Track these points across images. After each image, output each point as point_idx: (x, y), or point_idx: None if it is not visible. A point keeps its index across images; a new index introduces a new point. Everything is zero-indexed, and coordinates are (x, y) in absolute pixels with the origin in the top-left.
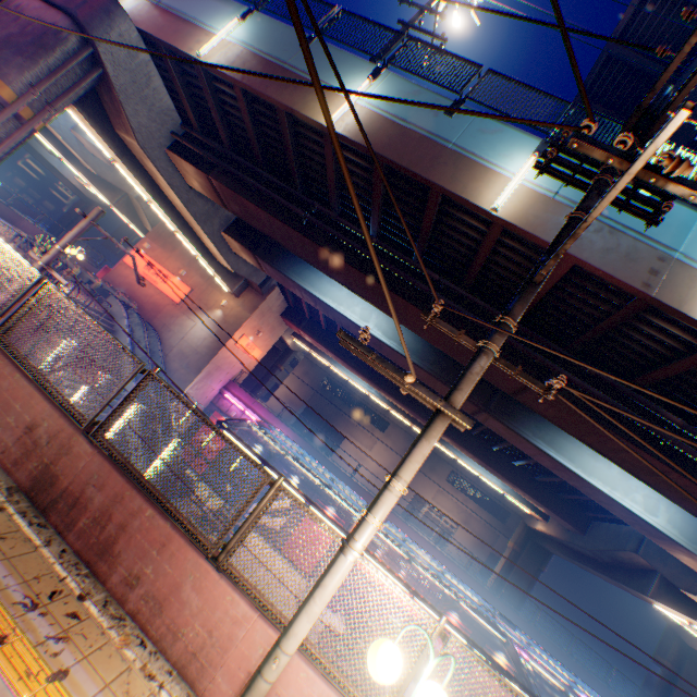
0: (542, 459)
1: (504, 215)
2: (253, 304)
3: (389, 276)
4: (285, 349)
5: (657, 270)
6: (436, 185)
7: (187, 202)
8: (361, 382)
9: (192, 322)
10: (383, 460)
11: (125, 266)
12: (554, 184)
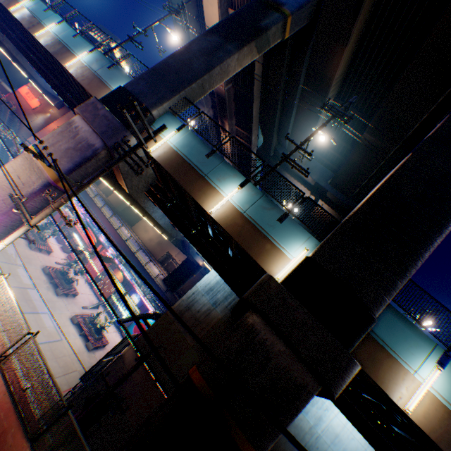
0: None
1: (14, 13)
2: (64, 113)
3: (28, 53)
4: None
5: (36, 26)
6: (5, 7)
7: (4, 41)
8: None
9: (37, 118)
10: (157, 233)
11: (19, 93)
12: (31, 7)
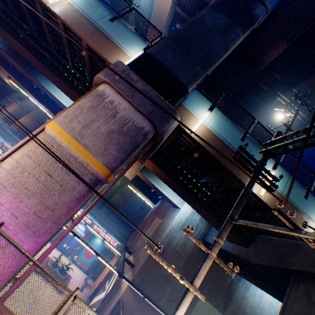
0: (53, 97)
1: None
2: None
3: None
4: (12, 90)
5: None
6: None
7: None
8: (41, 105)
9: None
10: None
11: None
12: None
